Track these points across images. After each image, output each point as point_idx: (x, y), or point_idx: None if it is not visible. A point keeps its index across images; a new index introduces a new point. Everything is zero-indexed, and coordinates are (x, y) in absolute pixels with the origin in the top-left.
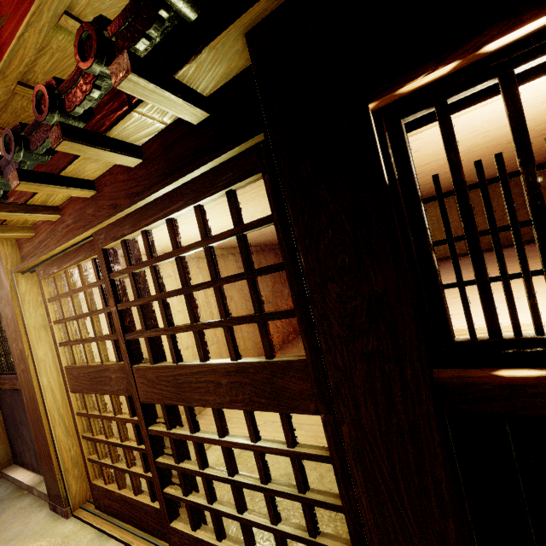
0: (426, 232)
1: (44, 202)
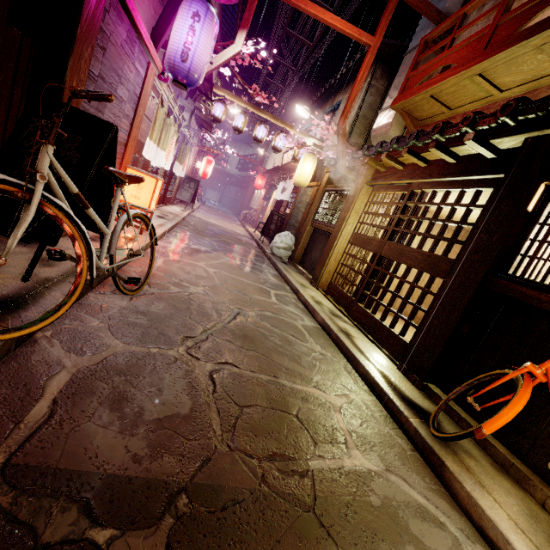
0: (530, 234)
1: (403, 160)
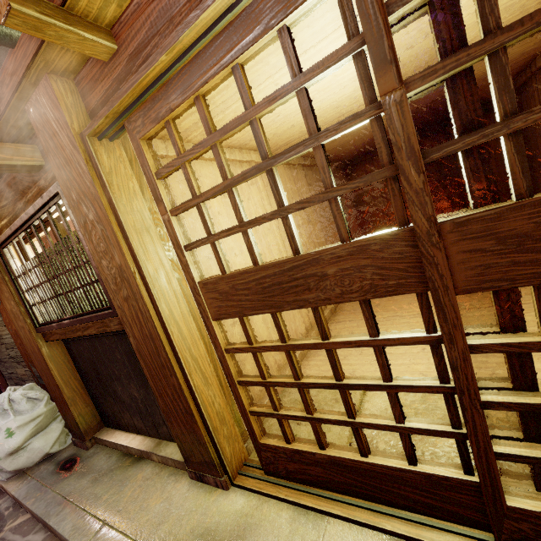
0: None
1: None
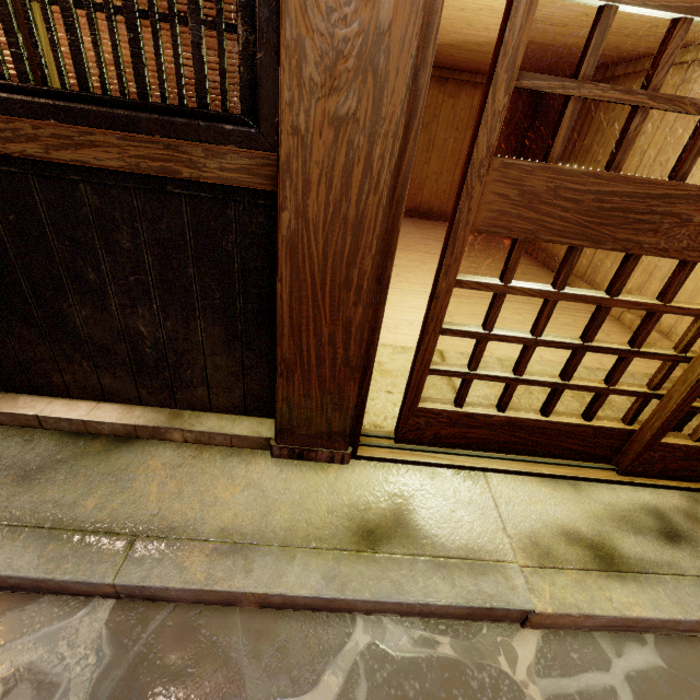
0: None
1: None
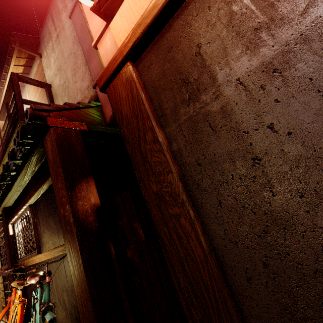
0: (16, 241)
1: None
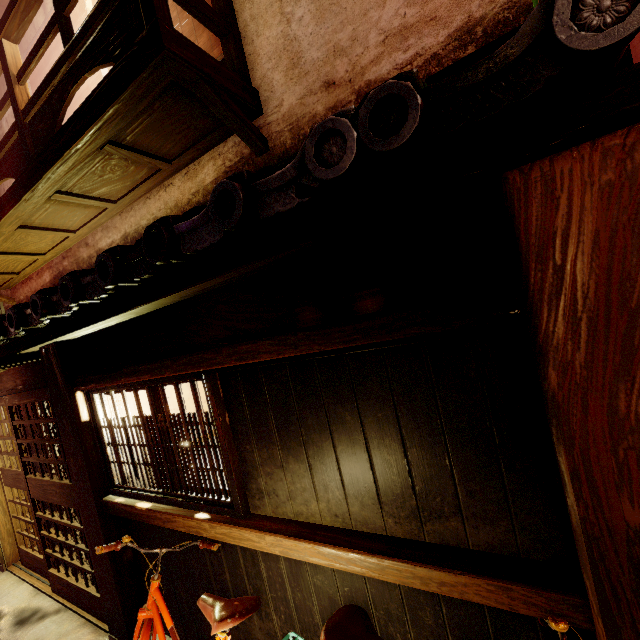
0: (104, 440)
1: None
